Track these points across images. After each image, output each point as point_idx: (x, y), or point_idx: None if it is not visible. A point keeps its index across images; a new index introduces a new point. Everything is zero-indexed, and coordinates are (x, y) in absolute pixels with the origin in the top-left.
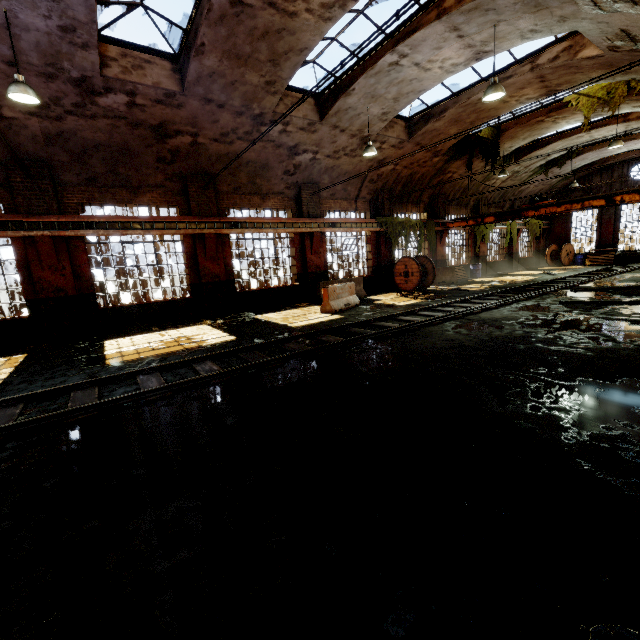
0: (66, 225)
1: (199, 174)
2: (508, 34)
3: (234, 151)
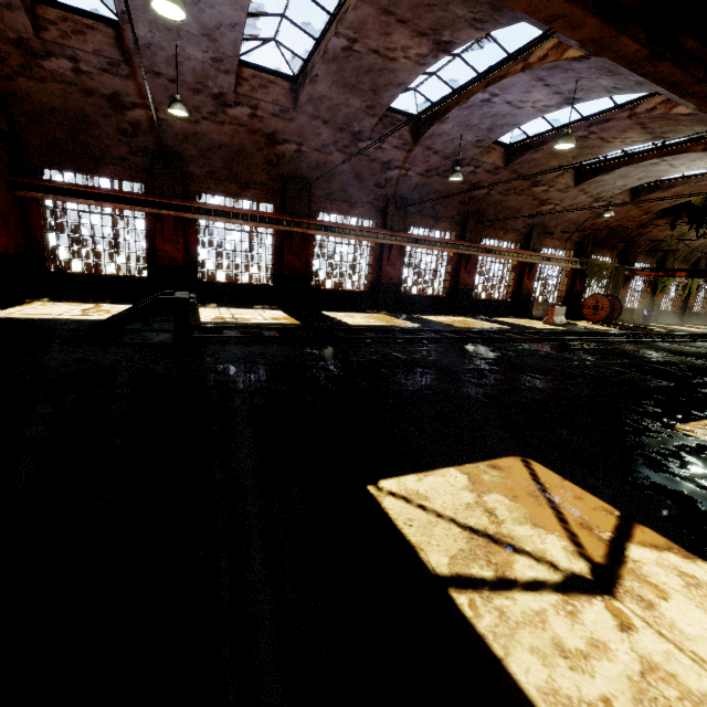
0: (407, 239)
1: (476, 213)
2: None
3: (506, 200)
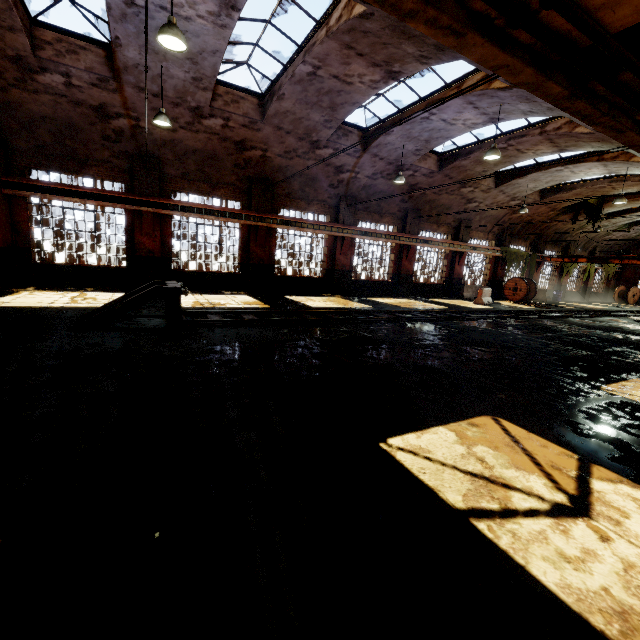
0: (356, 232)
1: (414, 209)
2: (633, 170)
3: (439, 199)
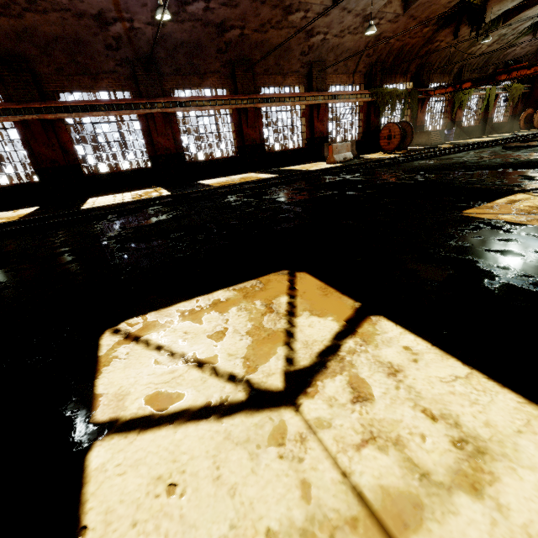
0: (168, 104)
1: (242, 60)
2: None
3: (267, 38)
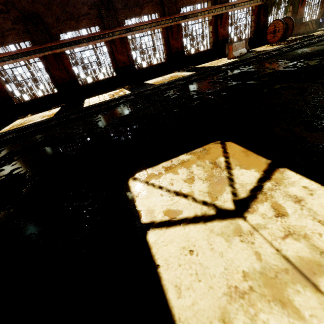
0: (122, 31)
1: None
2: None
3: None
